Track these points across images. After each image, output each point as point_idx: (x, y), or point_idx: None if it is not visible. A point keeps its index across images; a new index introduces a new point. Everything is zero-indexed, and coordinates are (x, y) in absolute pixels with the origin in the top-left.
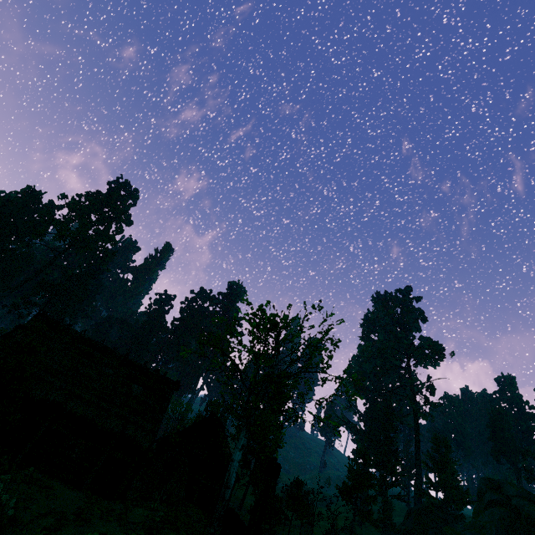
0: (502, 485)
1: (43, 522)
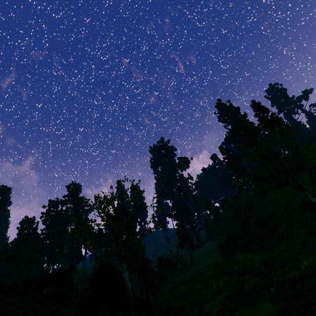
0: (227, 199)
1: None
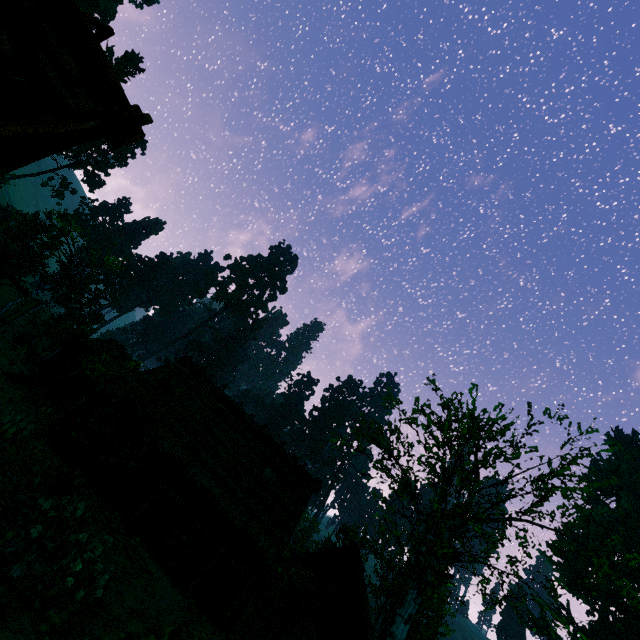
0: None
1: (131, 625)
